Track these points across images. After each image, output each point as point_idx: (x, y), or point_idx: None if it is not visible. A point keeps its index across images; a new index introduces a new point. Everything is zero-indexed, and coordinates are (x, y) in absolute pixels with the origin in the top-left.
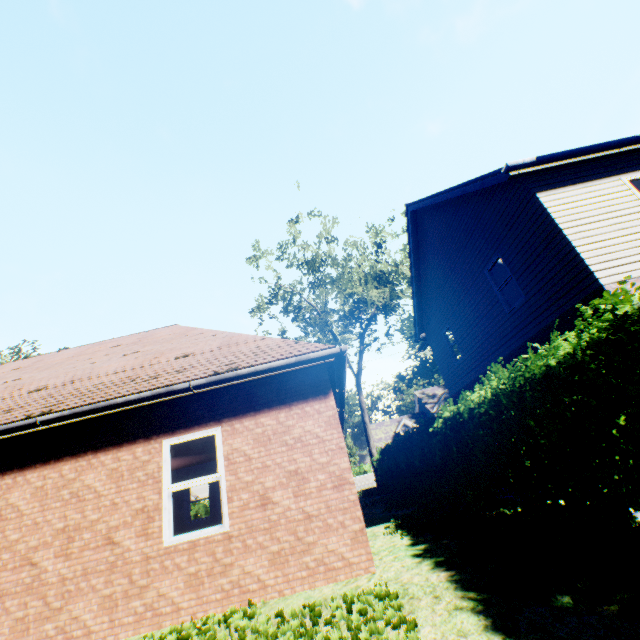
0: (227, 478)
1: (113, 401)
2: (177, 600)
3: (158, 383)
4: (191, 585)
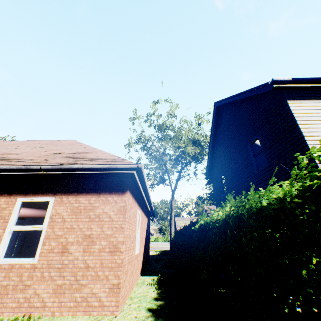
0: (47, 230)
1: None
2: None
3: (27, 163)
4: (0, 293)
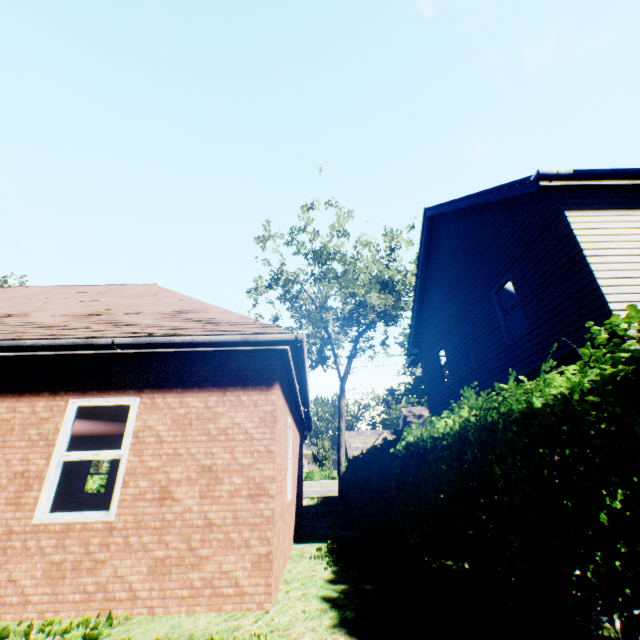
0: (129, 458)
1: (22, 342)
2: (28, 591)
3: (84, 333)
4: (50, 576)
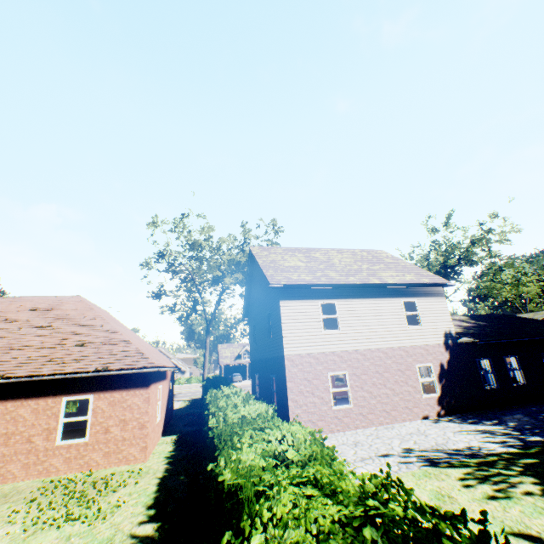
0: (92, 419)
1: (41, 378)
2: (59, 467)
3: (65, 368)
4: (66, 461)
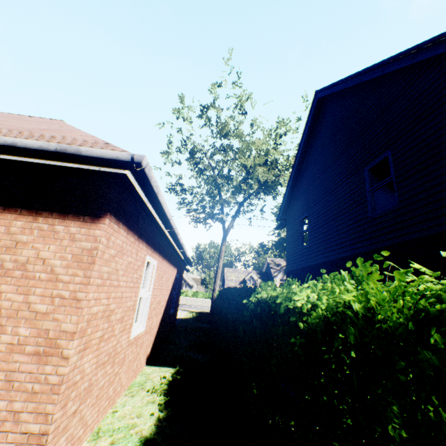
0: None
1: None
2: None
3: None
4: None
